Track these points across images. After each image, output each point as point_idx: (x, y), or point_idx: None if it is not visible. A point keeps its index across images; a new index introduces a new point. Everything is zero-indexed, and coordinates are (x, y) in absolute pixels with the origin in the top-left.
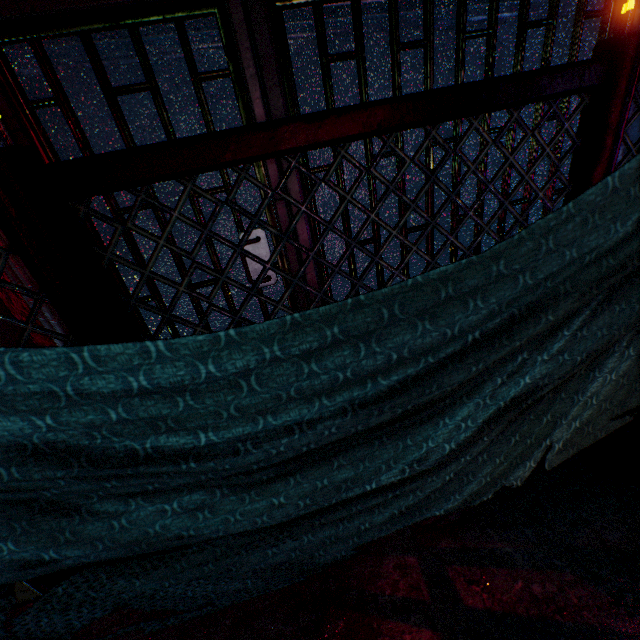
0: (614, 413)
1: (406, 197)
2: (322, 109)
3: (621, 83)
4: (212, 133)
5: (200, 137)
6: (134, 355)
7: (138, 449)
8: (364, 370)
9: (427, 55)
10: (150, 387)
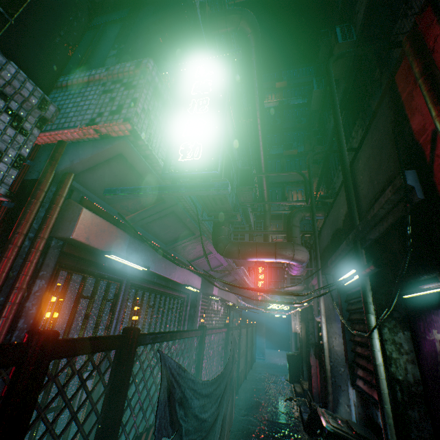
0: (229, 429)
1: (179, 358)
2: (108, 314)
3: (205, 335)
4: (162, 332)
5: (161, 333)
6: (206, 384)
7: (202, 417)
8: (218, 395)
9: (153, 310)
10: (206, 393)
